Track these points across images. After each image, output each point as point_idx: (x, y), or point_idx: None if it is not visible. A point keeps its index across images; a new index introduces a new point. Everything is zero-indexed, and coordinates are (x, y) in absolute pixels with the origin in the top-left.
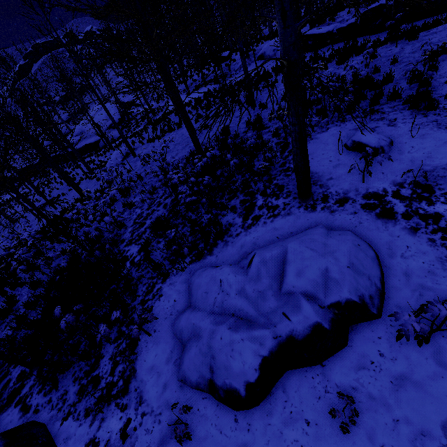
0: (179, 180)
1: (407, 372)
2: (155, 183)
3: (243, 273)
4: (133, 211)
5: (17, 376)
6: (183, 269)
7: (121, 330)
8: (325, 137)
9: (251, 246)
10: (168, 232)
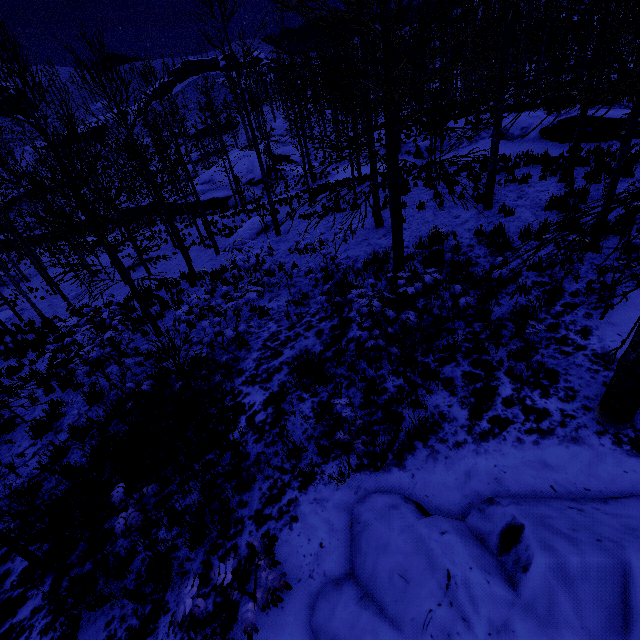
0: (371, 311)
1: None
2: (306, 287)
3: (500, 574)
4: (264, 323)
5: (21, 570)
6: (344, 478)
7: (211, 562)
8: None
9: (490, 483)
10: (320, 386)
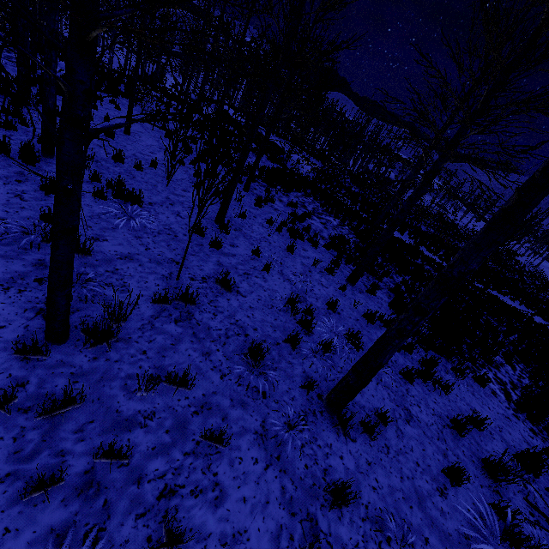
0: None
1: None
2: None
3: None
4: None
5: None
6: None
7: None
8: None
9: None
10: None
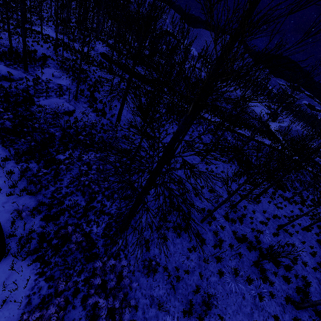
0: None
1: (3, 85)
2: None
3: None
4: None
5: None
6: None
7: None
8: (53, 70)
9: None
10: None
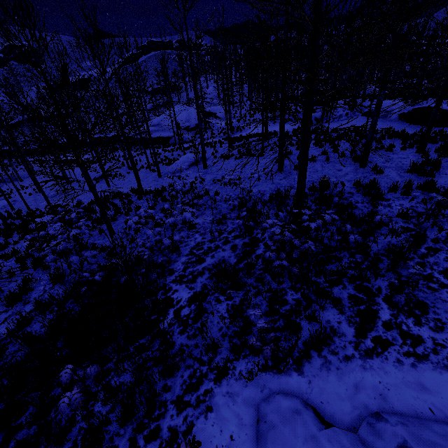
0: (283, 239)
1: None
2: (224, 210)
3: None
4: (191, 234)
5: None
6: (253, 377)
7: (137, 441)
8: None
9: (376, 398)
10: (234, 292)
